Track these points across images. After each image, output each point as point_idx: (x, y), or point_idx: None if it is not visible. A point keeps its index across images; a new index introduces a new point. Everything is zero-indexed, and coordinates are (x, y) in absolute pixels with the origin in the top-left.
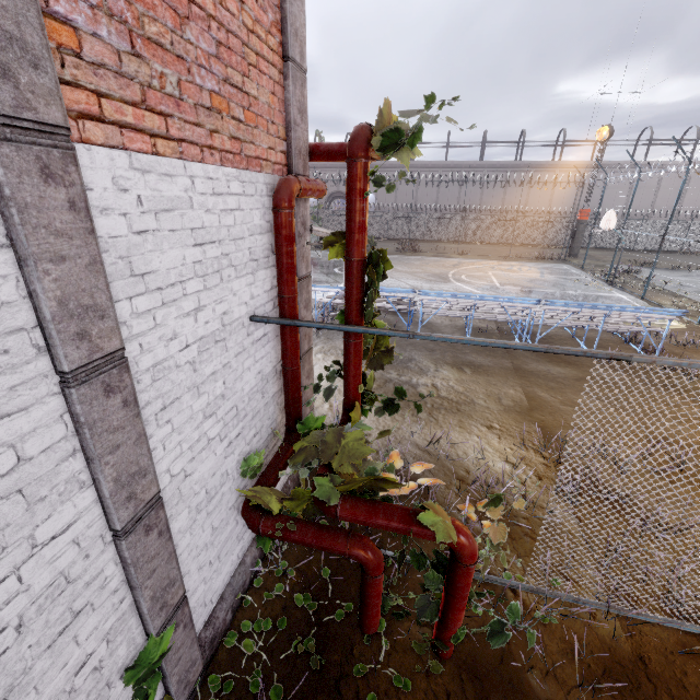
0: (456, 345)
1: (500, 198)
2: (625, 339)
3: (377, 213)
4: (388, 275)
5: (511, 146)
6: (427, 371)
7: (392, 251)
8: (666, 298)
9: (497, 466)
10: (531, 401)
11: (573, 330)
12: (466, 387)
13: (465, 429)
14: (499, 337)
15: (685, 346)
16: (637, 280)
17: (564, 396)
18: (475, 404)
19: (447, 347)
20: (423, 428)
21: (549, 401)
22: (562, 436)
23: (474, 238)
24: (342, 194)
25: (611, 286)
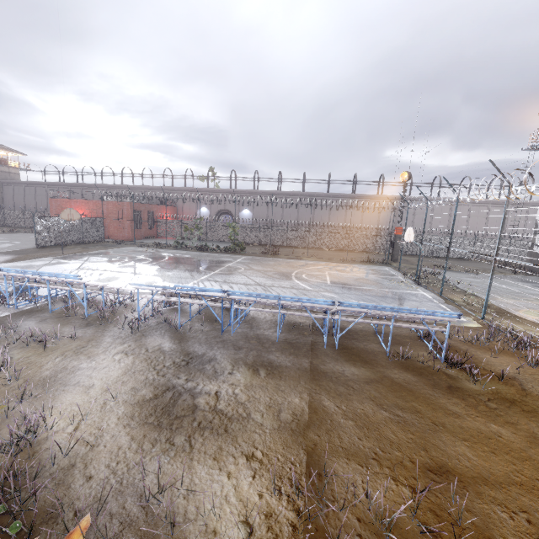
0: (266, 341)
1: (343, 218)
2: (420, 335)
3: (252, 225)
4: (242, 272)
5: (348, 183)
6: (220, 374)
7: (257, 253)
8: (459, 295)
9: (227, 534)
10: (312, 414)
11: (378, 326)
12: (250, 395)
13: (219, 462)
14: (310, 333)
15: (470, 342)
16: (438, 280)
17: (350, 405)
18: (249, 419)
19: (256, 344)
20: (168, 462)
21: (331, 413)
22: (330, 470)
23: (324, 246)
24: (228, 211)
25: (418, 284)
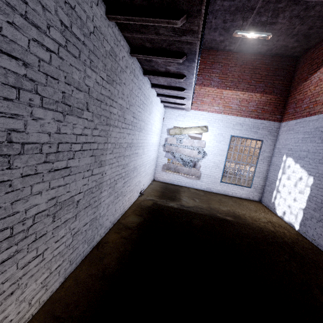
0: None
1: None
2: None
3: None
4: None
5: None
6: None
7: None
8: None
9: None
10: None
11: None
12: None
13: None
14: None
15: None
16: None
17: None
18: None
19: None
20: None
21: None
22: None
23: None
24: None
25: None
